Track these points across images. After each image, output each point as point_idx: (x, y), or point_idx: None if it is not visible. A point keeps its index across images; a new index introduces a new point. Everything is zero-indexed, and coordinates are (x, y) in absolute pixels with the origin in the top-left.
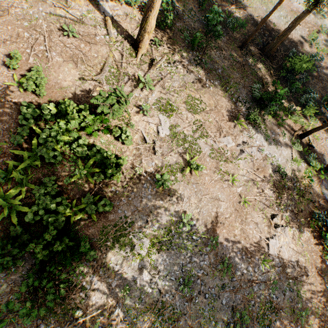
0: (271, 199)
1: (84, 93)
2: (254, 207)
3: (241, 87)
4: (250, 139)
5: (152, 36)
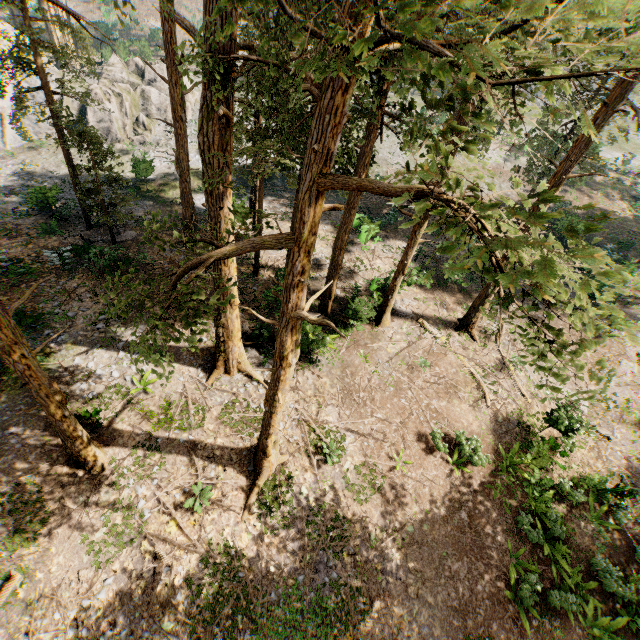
0: None
1: (493, 423)
2: None
3: None
4: (634, 346)
5: (451, 303)
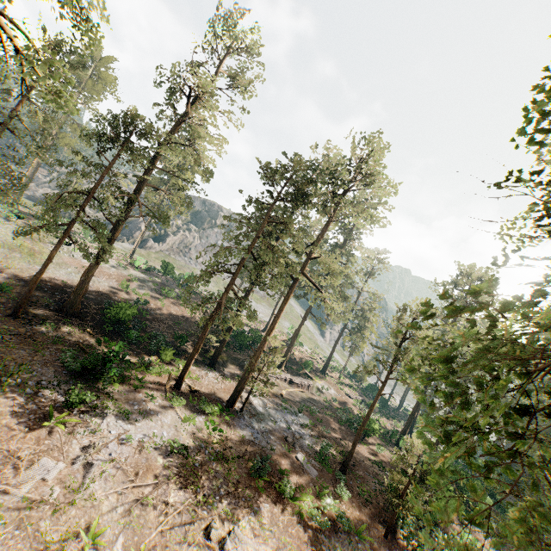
0: (188, 503)
1: None
2: (168, 550)
3: (40, 367)
4: (97, 435)
5: None
